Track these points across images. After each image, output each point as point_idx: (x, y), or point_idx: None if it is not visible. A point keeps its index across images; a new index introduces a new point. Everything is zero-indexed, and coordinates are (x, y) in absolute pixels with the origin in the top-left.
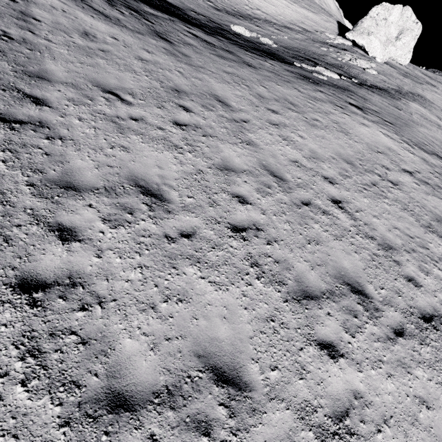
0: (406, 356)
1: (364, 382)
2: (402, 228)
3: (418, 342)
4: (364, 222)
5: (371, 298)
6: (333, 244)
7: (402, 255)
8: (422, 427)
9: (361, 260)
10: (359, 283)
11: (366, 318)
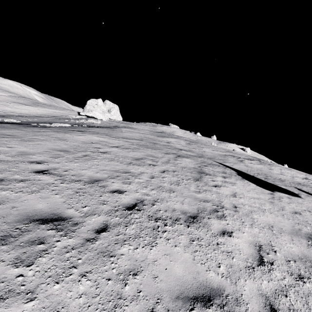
0: (109, 243)
1: (36, 309)
2: (109, 169)
3: (123, 226)
4: (71, 174)
5: (69, 219)
6: (27, 197)
7: (108, 181)
8: (128, 301)
9: (62, 197)
10: (55, 213)
11: (58, 237)
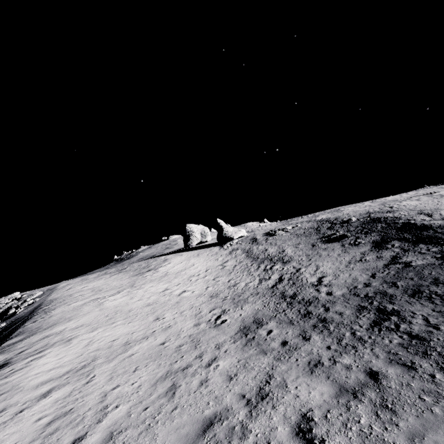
0: None
1: None
2: None
3: None
4: None
5: None
6: None
7: None
8: None
9: None
10: None
11: None
